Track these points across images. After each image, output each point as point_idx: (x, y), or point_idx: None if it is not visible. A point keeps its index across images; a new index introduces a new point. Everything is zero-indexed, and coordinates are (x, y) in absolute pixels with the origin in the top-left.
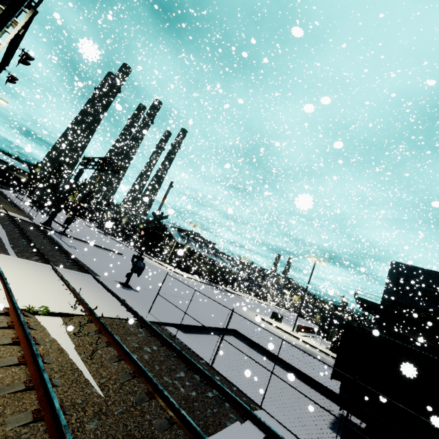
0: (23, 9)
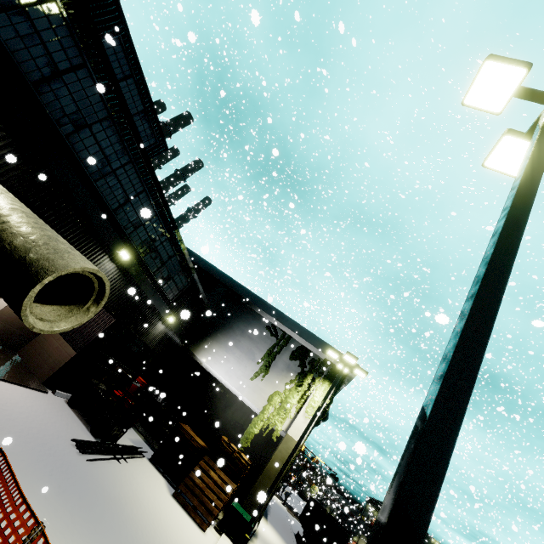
0: None
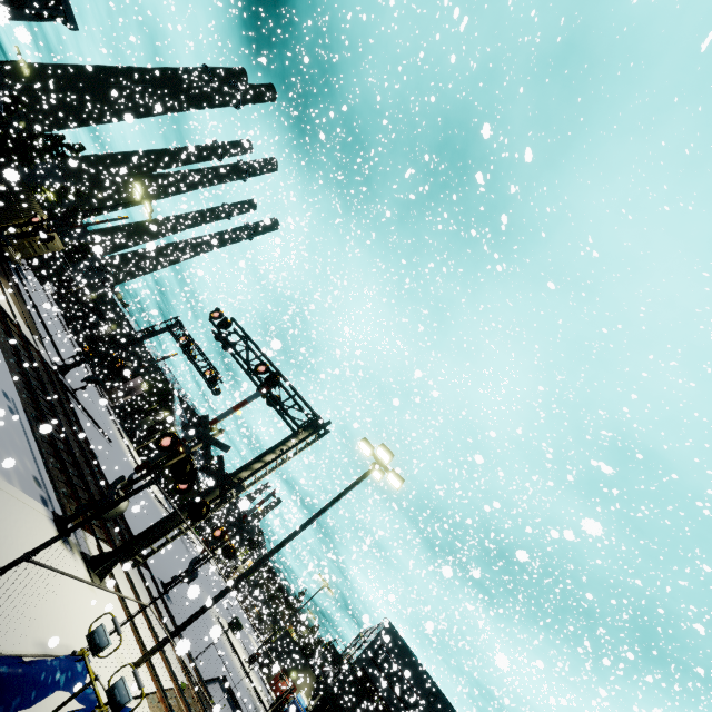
0: (316, 439)
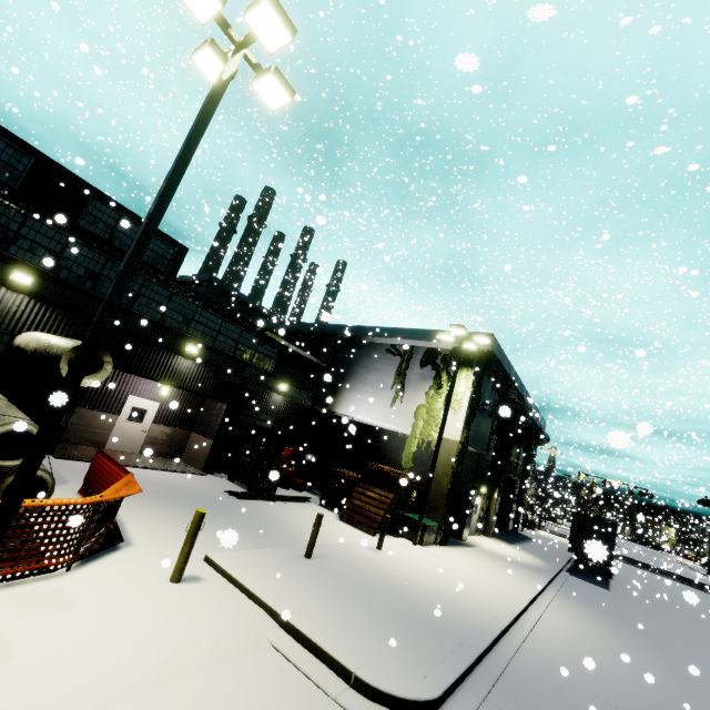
0: None
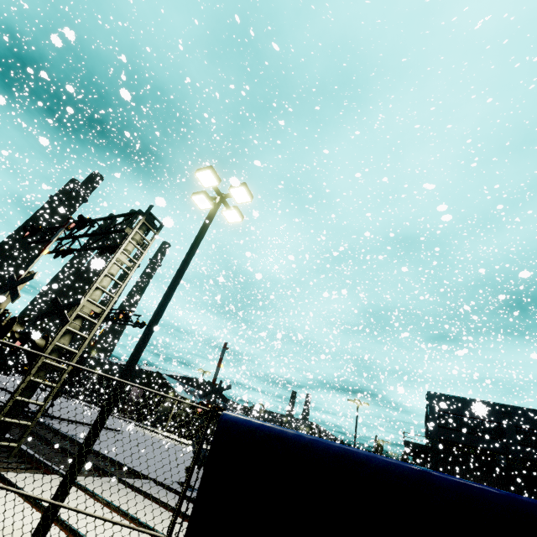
0: (154, 231)
